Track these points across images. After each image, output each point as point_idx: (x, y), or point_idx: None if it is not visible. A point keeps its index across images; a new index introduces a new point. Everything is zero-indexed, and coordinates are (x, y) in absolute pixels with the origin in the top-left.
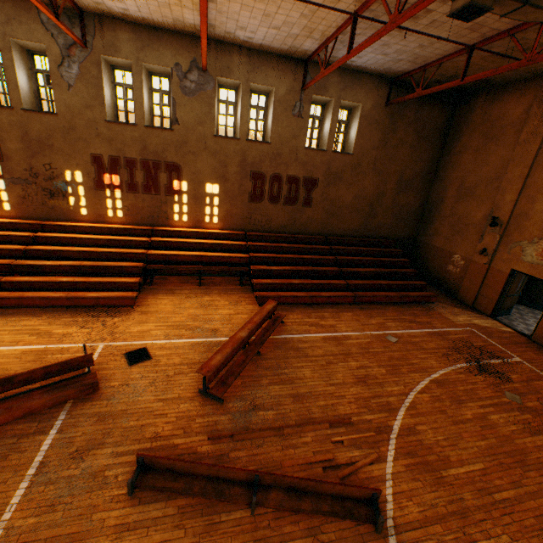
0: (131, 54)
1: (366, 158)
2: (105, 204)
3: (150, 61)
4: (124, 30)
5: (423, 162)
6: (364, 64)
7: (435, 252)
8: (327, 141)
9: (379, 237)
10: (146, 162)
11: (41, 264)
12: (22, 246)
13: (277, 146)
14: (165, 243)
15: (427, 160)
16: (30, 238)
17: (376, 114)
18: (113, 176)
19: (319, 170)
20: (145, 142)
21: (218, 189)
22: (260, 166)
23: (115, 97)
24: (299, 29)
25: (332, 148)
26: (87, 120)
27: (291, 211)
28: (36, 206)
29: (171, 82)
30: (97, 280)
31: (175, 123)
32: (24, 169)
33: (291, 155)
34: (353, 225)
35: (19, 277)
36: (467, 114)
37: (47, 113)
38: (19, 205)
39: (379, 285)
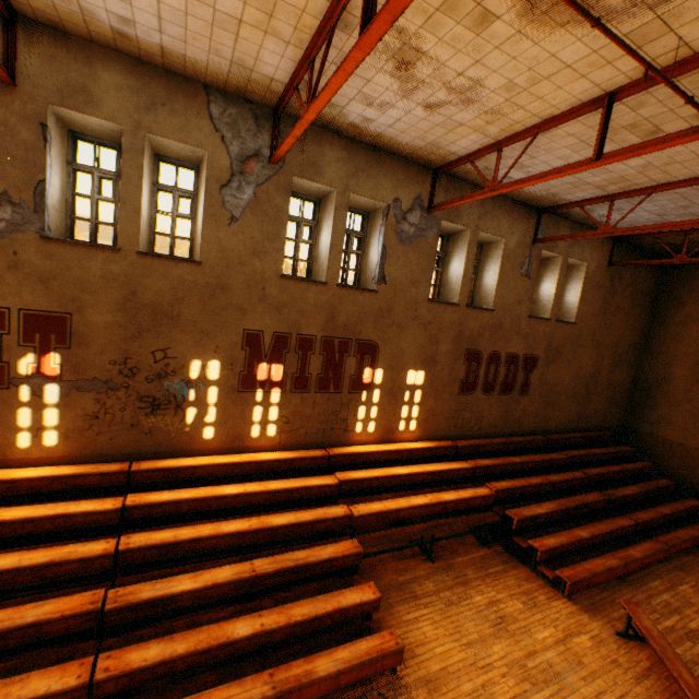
0: (337, 180)
1: (586, 327)
2: (250, 414)
3: (362, 192)
4: (334, 145)
5: (635, 331)
6: (613, 220)
7: (669, 447)
8: (551, 307)
9: (592, 428)
10: (329, 340)
11: (172, 592)
12: (106, 541)
13: (499, 314)
14: (361, 481)
15: (638, 329)
16: (114, 514)
17: (598, 275)
18: (272, 365)
19: (540, 345)
20: (333, 309)
21: (422, 377)
22: (478, 342)
23: (286, 238)
24: (605, 177)
25: (555, 316)
26: (250, 274)
27: (505, 403)
28: (114, 431)
29: (385, 223)
30: (308, 612)
31: (380, 281)
32: (109, 360)
33: (513, 326)
34: (568, 414)
35: (130, 647)
36: (684, 279)
37: (184, 260)
38: (77, 433)
39: (663, 516)
